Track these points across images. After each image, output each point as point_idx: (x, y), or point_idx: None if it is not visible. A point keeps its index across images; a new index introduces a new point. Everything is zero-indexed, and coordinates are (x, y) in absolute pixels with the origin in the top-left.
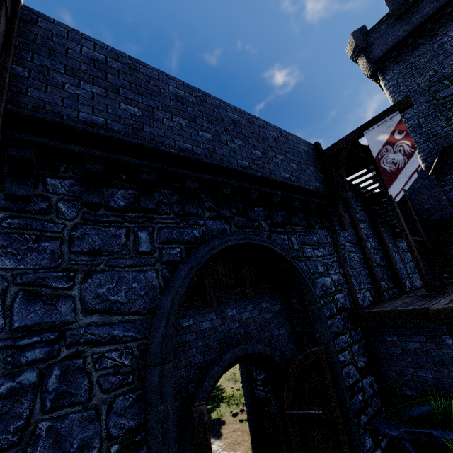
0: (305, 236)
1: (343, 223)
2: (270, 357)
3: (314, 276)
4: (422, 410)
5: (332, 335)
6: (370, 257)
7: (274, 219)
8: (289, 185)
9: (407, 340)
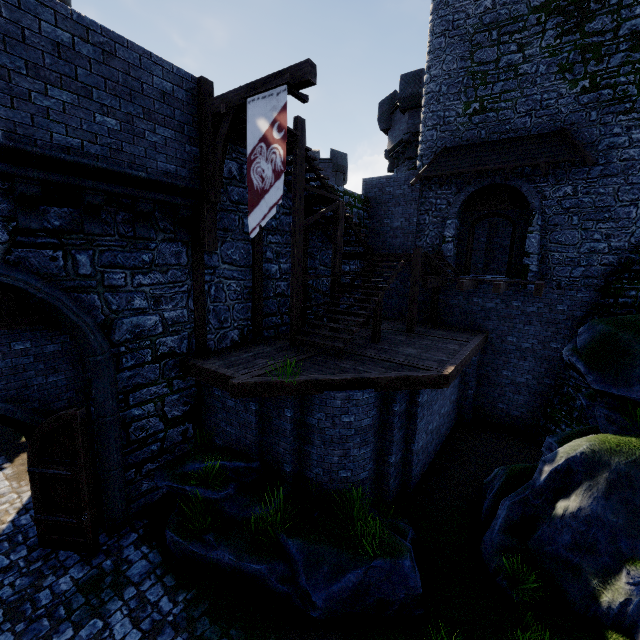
0: (120, 253)
1: (205, 241)
2: (4, 415)
3: (119, 315)
4: (195, 467)
5: (127, 389)
6: (261, 287)
7: (20, 223)
8: (74, 164)
9: (228, 397)
